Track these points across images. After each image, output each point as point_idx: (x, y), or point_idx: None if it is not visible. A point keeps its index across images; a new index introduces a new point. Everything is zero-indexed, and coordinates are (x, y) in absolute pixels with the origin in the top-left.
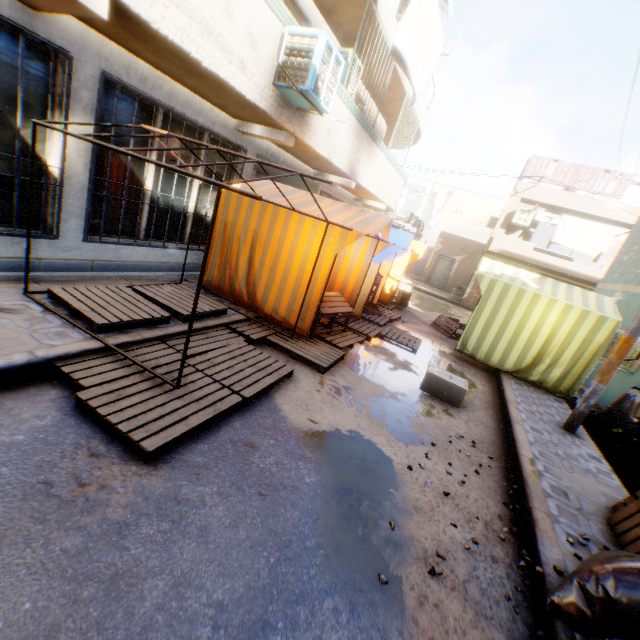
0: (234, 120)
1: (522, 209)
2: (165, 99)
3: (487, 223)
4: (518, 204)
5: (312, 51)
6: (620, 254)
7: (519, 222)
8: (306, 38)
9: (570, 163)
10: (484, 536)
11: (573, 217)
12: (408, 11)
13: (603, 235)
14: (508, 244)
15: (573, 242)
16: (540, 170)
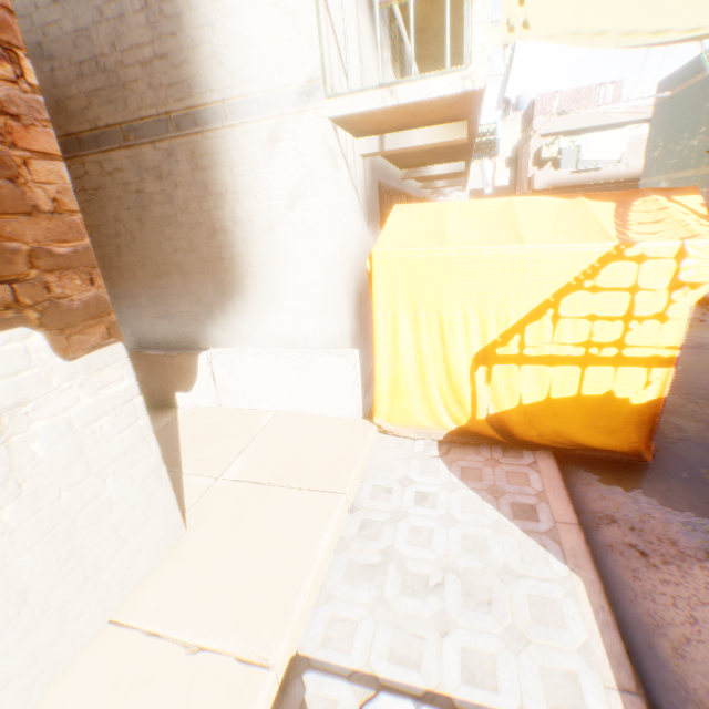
0: (419, 184)
1: (546, 144)
2: (412, 191)
3: (506, 165)
4: (539, 141)
5: (494, 131)
6: (649, 152)
7: (548, 156)
8: (488, 125)
9: (570, 90)
10: (702, 313)
11: (591, 134)
12: (511, 76)
13: (620, 139)
14: (548, 178)
15: (598, 154)
16: (547, 106)
